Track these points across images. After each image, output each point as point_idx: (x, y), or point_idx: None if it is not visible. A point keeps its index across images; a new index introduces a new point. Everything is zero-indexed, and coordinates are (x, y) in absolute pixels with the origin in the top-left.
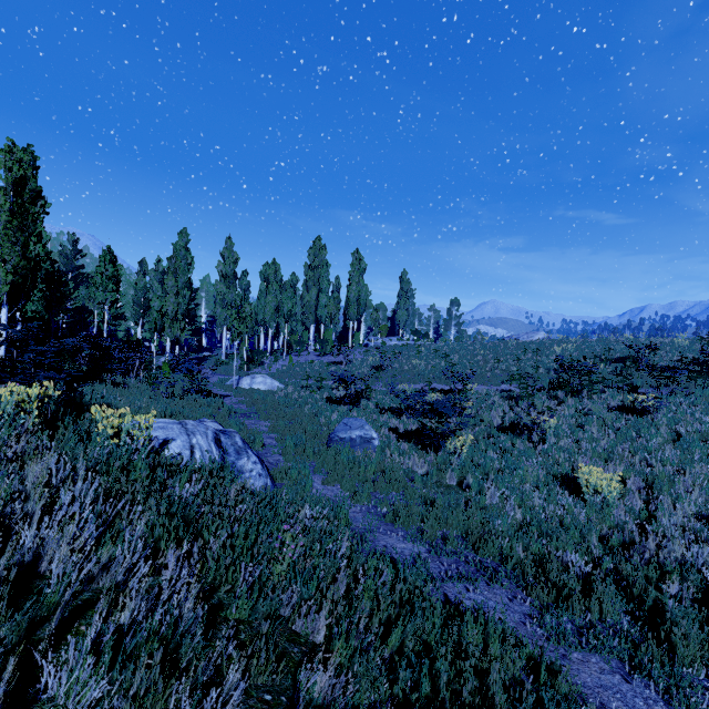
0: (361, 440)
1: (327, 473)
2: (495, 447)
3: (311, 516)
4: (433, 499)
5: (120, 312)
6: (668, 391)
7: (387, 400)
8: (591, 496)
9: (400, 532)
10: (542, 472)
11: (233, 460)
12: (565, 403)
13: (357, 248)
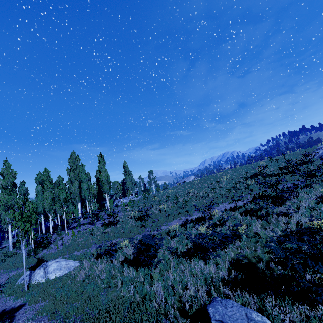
0: None
1: None
2: None
3: None
4: None
5: None
6: (317, 182)
7: (170, 243)
8: None
9: None
10: None
11: None
12: (285, 205)
13: (100, 153)
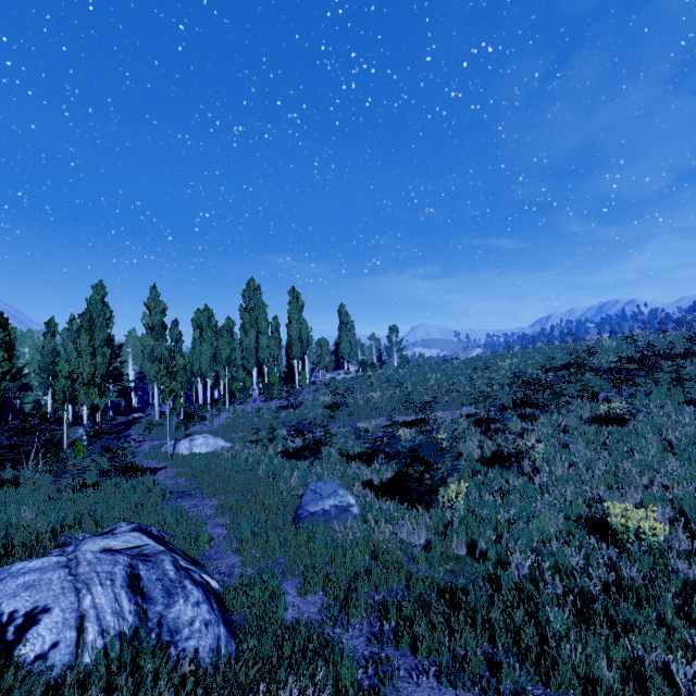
0: (337, 510)
1: (302, 573)
2: (489, 487)
3: (299, 695)
4: (452, 589)
5: (25, 382)
6: (629, 394)
7: (349, 444)
8: (630, 544)
9: (430, 672)
10: (560, 518)
11: (160, 610)
12: (538, 421)
13: (293, 286)
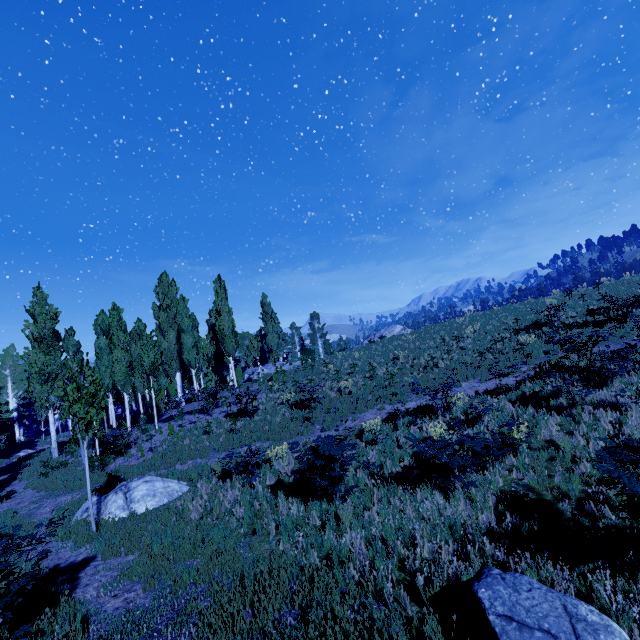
0: None
1: None
2: None
3: None
4: None
5: None
6: None
7: (367, 455)
8: None
9: None
10: None
11: None
12: (611, 387)
13: (218, 275)
